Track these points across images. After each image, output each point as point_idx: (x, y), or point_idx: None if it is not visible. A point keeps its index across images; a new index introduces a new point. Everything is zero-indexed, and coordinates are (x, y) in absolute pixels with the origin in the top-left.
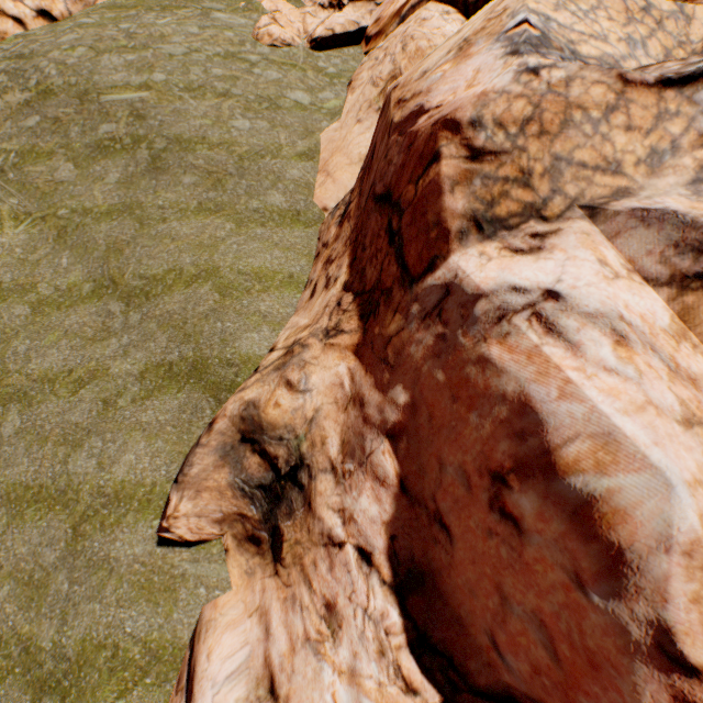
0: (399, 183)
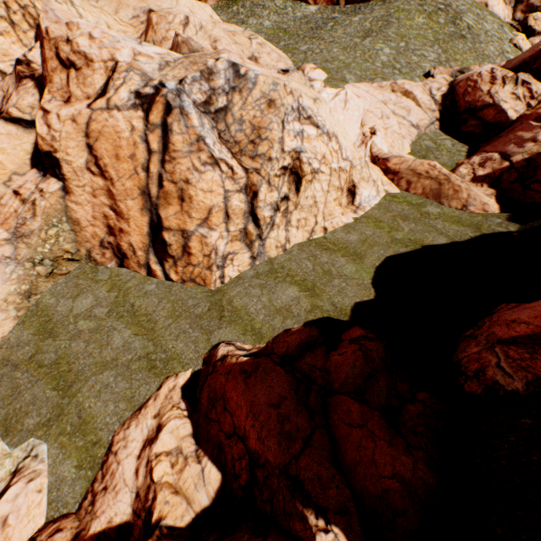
0: None
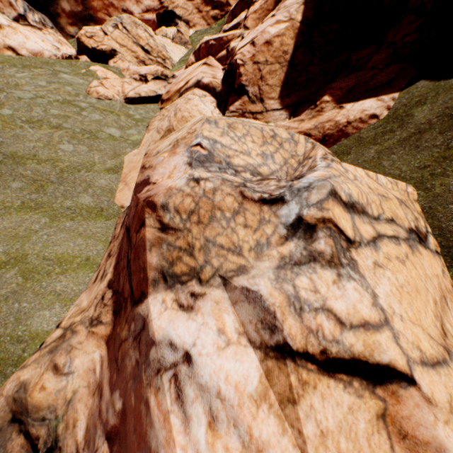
0: (132, 227)
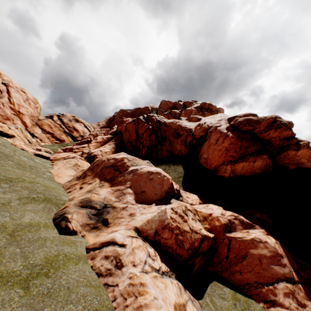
0: (115, 164)
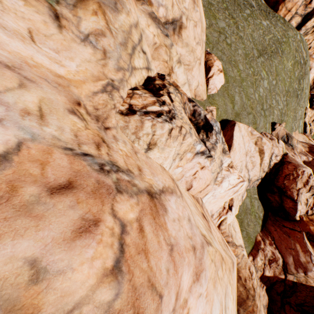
0: None
